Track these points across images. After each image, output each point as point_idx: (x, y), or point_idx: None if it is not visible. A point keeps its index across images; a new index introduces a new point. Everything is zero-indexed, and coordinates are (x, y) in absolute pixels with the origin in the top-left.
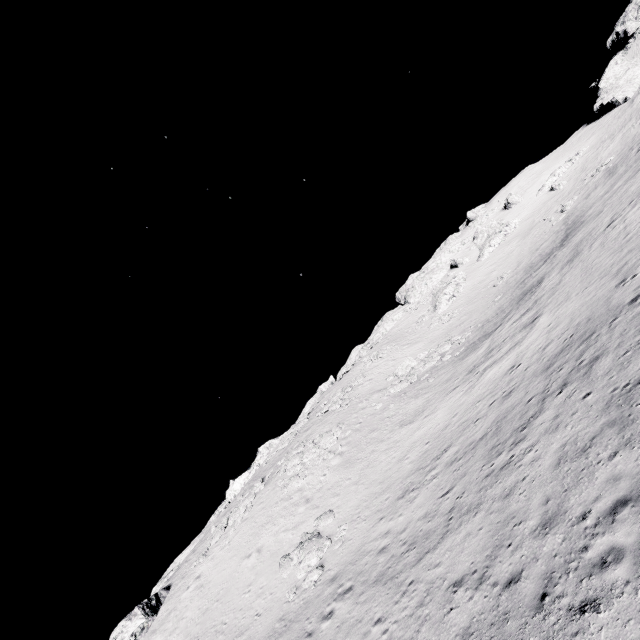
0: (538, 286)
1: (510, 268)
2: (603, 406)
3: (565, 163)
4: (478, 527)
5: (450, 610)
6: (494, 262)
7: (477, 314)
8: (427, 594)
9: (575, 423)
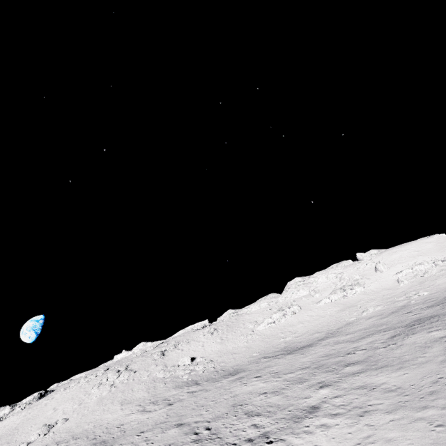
0: (228, 377)
1: (301, 332)
2: None
3: (428, 262)
4: None
5: None
6: (313, 315)
7: (242, 355)
8: None
9: None
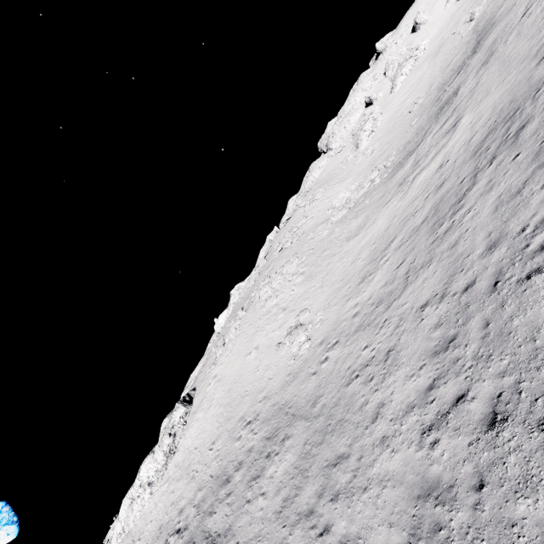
0: (455, 96)
1: (423, 92)
2: (533, 157)
3: None
4: (433, 272)
5: (421, 320)
6: (407, 90)
7: (397, 140)
8: (400, 320)
9: (508, 179)
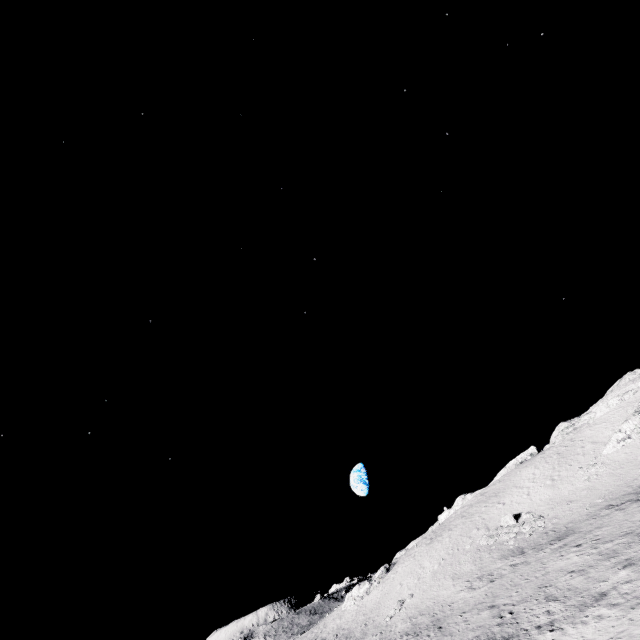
0: (554, 543)
1: None
2: None
3: None
4: None
5: None
6: None
7: (581, 503)
8: None
9: None
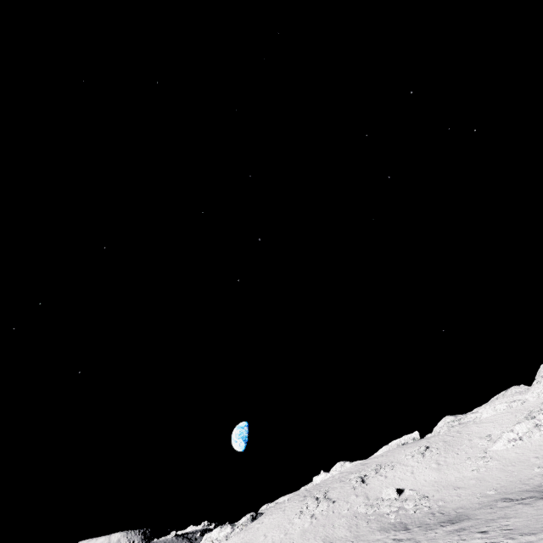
0: (446, 525)
1: None
2: None
3: None
4: None
5: None
6: None
7: (470, 491)
8: None
9: None
